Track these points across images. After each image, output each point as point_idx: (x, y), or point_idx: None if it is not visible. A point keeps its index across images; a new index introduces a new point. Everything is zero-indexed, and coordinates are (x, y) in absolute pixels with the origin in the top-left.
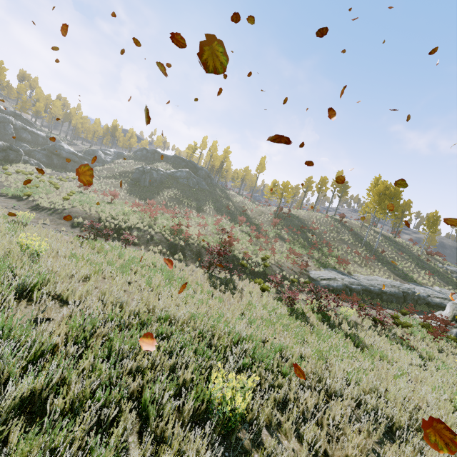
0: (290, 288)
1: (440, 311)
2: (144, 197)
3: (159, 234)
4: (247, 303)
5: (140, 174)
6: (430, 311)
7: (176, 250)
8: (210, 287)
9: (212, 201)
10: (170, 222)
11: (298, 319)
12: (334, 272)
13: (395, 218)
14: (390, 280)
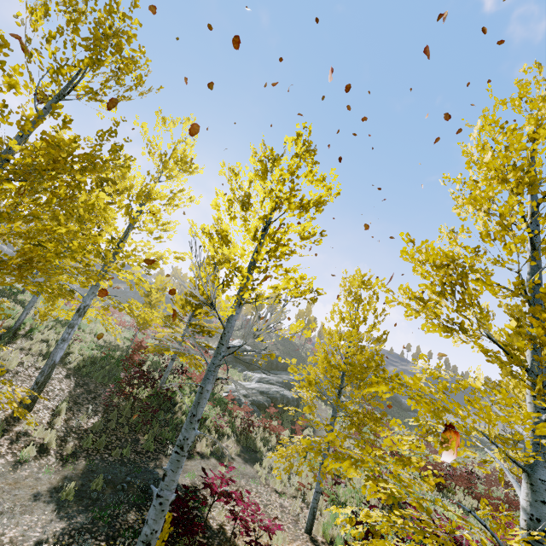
0: None
1: None
2: None
3: None
4: None
5: None
6: None
7: None
8: None
9: None
10: None
11: None
12: None
13: None
14: None
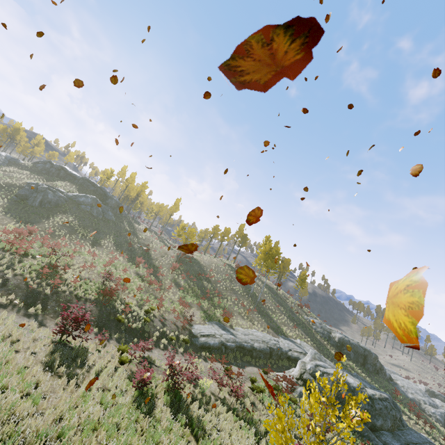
0: (167, 347)
1: (293, 368)
2: (26, 219)
3: (19, 277)
4: (82, 394)
5: (30, 191)
6: (289, 365)
7: (36, 301)
8: (39, 373)
9: (115, 234)
10: (46, 259)
11: (140, 409)
12: (216, 326)
13: (280, 271)
14: (262, 335)
